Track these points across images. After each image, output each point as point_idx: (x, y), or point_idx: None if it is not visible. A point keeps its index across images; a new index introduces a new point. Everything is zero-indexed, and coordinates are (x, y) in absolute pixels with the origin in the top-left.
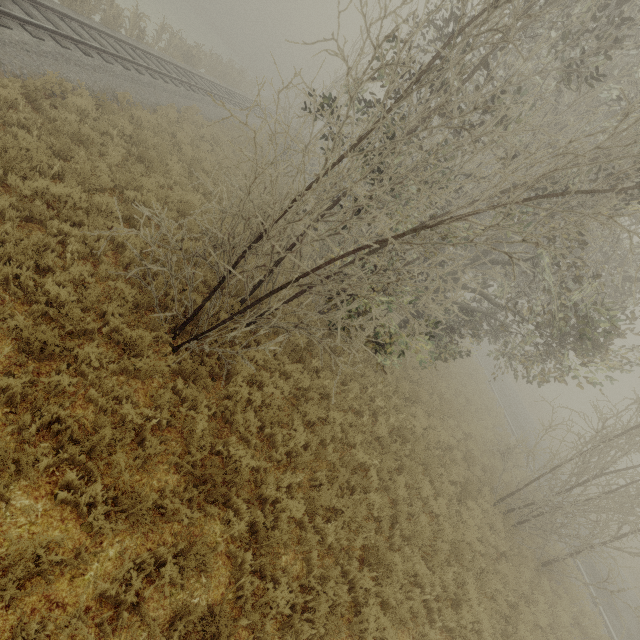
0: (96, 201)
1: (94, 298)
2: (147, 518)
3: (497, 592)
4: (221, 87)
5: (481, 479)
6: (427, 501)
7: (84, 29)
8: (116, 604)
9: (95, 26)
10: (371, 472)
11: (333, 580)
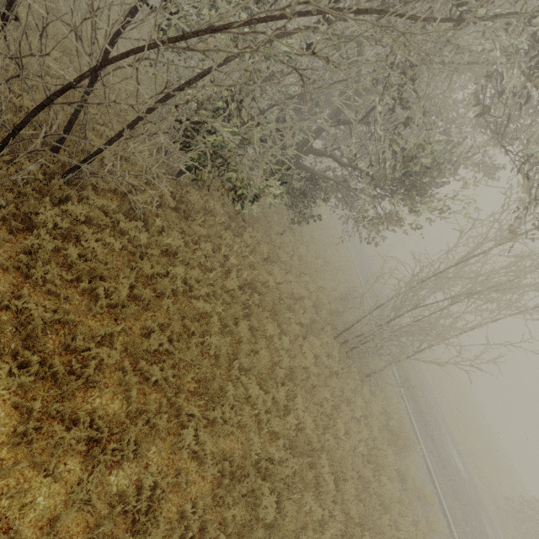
0: None
1: None
2: None
3: (325, 399)
4: None
5: (327, 320)
6: (272, 339)
7: None
8: None
9: None
10: (213, 319)
11: (153, 412)
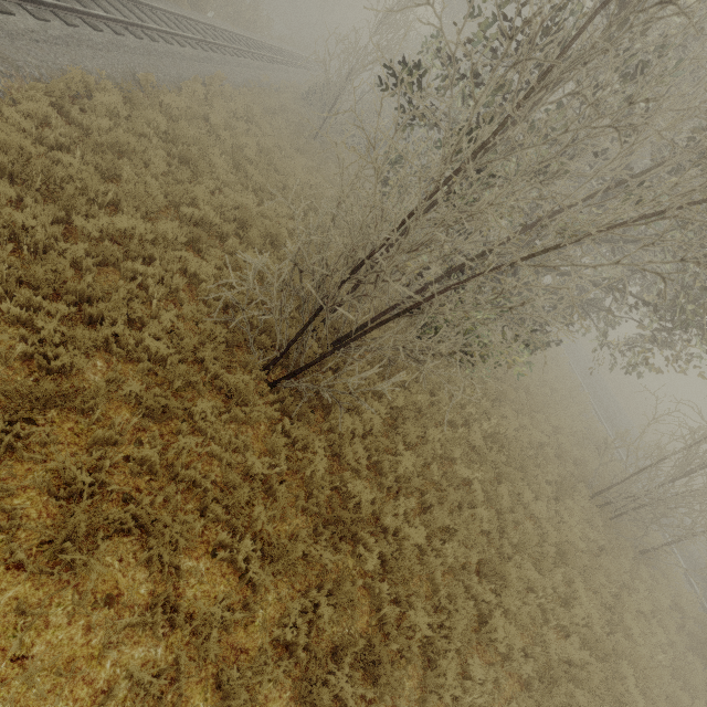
0: (161, 229)
1: (191, 347)
2: (299, 567)
3: (601, 585)
4: (238, 36)
5: (574, 474)
6: (527, 505)
7: None
8: (286, 644)
9: None
10: (475, 486)
11: (459, 597)
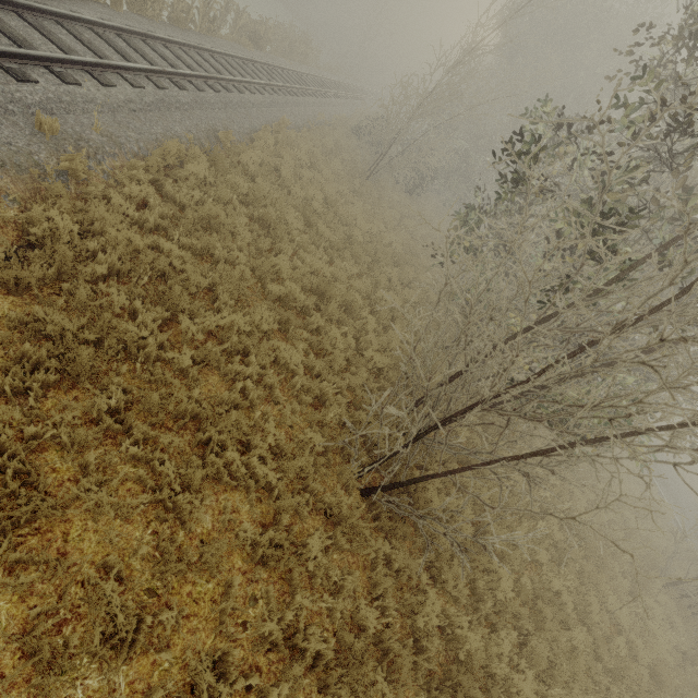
0: (257, 320)
1: (297, 468)
2: None
3: None
4: (294, 72)
5: (642, 556)
6: (609, 609)
7: (167, 47)
8: None
9: (176, 39)
10: (565, 599)
11: None
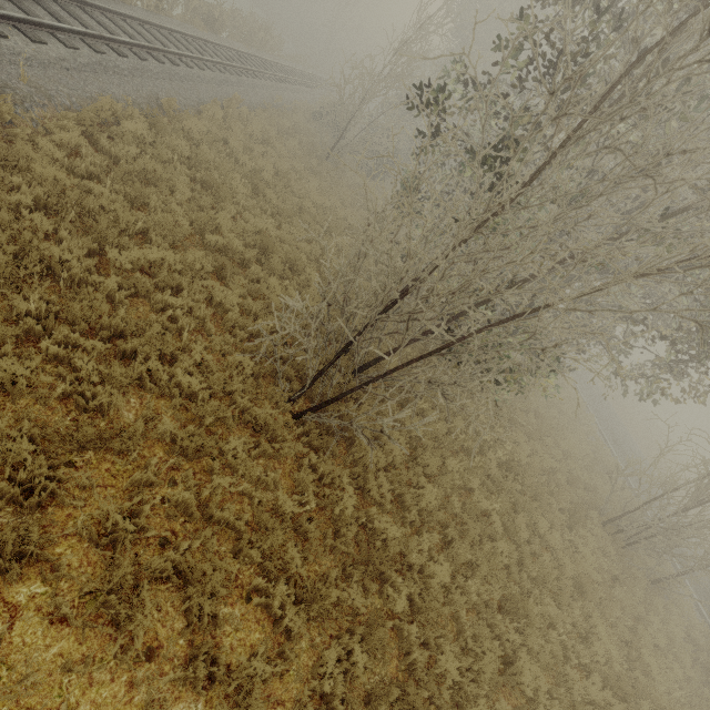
0: (189, 259)
1: (222, 381)
2: (333, 613)
3: (617, 618)
4: (252, 56)
5: (585, 500)
6: (542, 535)
7: (107, 17)
8: (321, 694)
9: (117, 10)
10: (493, 518)
11: (484, 637)
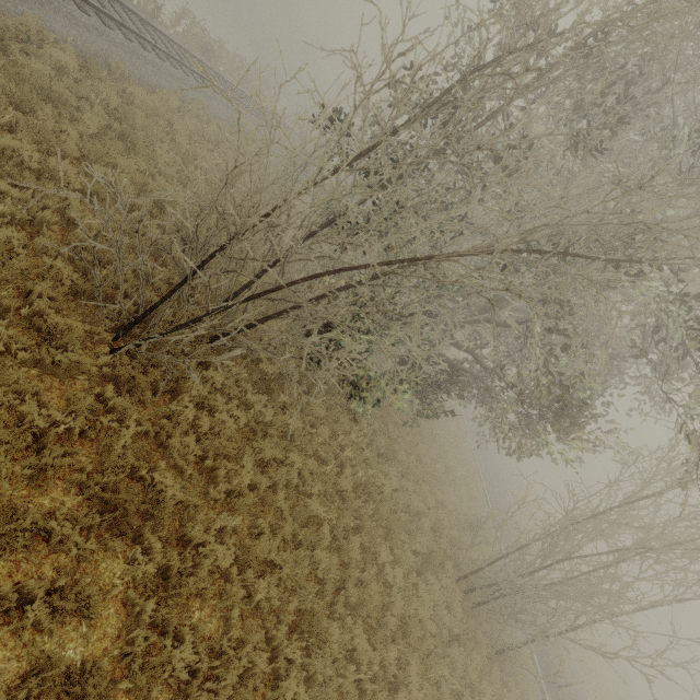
0: (51, 165)
1: (18, 271)
2: (20, 541)
3: (442, 678)
4: (239, 90)
5: (447, 553)
6: (383, 569)
7: None
8: None
9: None
10: (324, 527)
11: (252, 645)
